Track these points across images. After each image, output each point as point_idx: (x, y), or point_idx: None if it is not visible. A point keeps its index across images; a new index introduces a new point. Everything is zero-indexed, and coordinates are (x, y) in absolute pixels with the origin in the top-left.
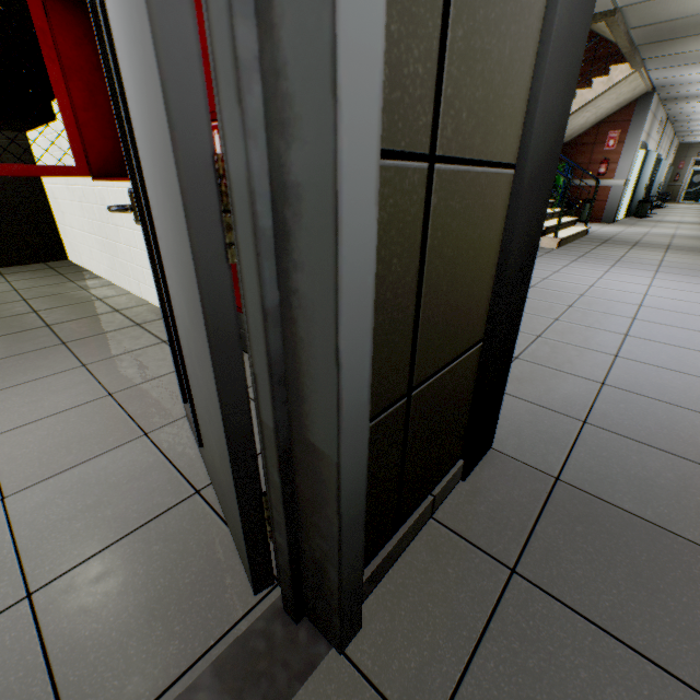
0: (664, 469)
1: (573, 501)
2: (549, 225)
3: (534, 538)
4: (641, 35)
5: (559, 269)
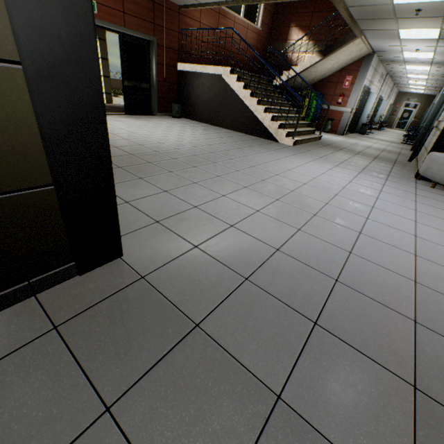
0: (214, 275)
1: (138, 290)
2: (291, 131)
3: (90, 310)
4: (356, 12)
5: (280, 158)
